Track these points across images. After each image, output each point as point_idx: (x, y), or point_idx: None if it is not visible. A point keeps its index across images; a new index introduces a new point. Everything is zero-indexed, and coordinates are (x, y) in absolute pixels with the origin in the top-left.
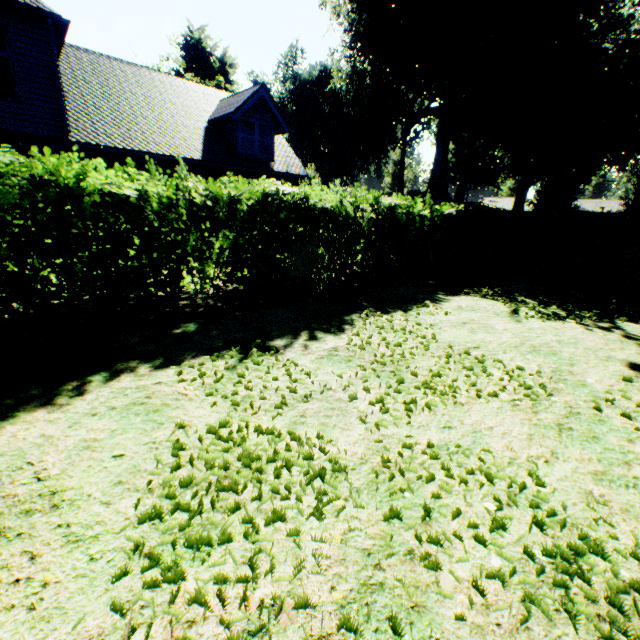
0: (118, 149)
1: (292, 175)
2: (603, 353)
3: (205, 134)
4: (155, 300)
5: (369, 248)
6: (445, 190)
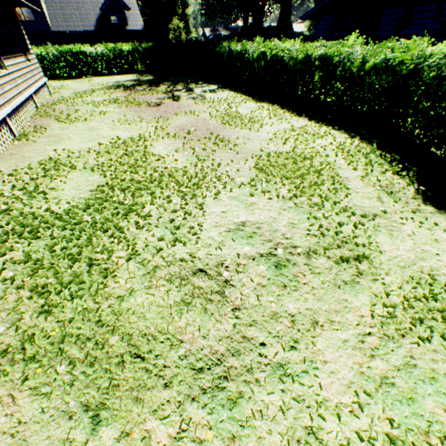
0: (66, 32)
1: (136, 31)
2: (119, 80)
3: (98, 17)
4: (53, 74)
5: (110, 62)
6: (288, 19)
